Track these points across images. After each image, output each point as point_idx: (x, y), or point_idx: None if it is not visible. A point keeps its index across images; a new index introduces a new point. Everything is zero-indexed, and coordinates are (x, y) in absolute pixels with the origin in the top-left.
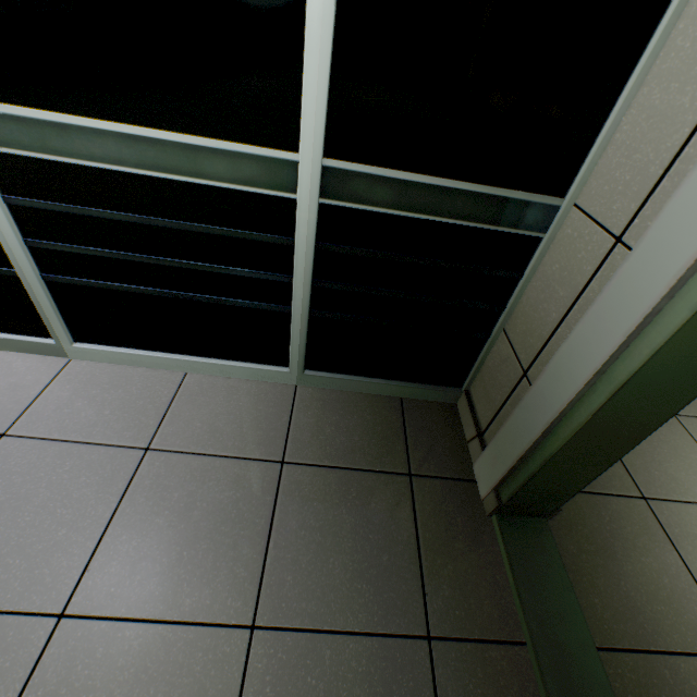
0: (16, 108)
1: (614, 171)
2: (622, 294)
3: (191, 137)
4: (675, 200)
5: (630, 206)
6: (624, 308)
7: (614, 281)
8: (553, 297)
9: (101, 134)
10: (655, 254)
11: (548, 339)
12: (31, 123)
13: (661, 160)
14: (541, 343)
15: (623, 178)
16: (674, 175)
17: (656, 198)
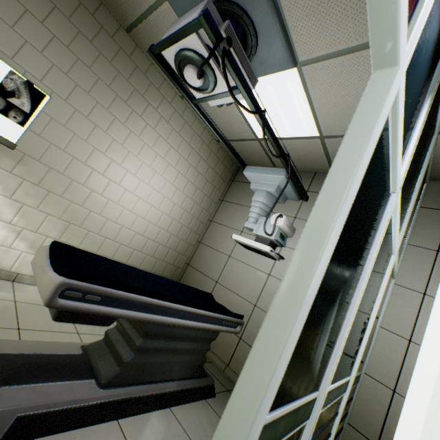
0: (330, 386)
1: (378, 367)
2: (411, 411)
3: (344, 379)
4: (412, 385)
5: (392, 380)
6: (415, 417)
7: (405, 406)
8: (374, 408)
9: (335, 388)
10: (415, 400)
11: (382, 427)
12: (328, 392)
13: (395, 370)
14: (379, 429)
15: (383, 370)
16: (403, 376)
17: (400, 381)
